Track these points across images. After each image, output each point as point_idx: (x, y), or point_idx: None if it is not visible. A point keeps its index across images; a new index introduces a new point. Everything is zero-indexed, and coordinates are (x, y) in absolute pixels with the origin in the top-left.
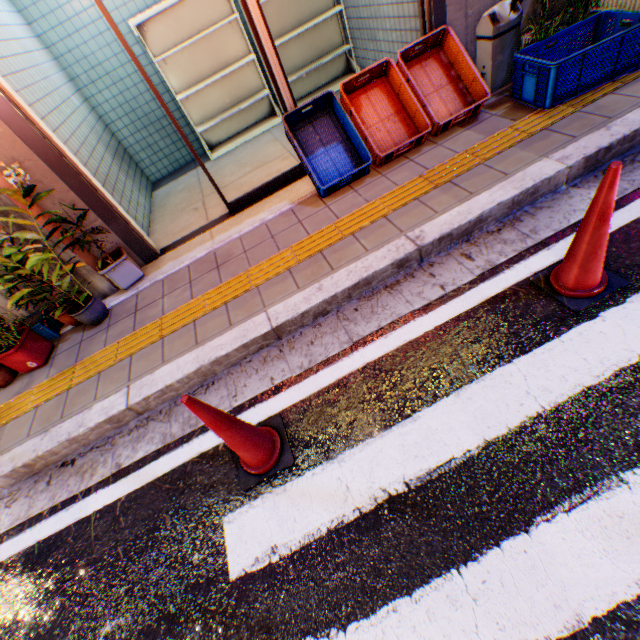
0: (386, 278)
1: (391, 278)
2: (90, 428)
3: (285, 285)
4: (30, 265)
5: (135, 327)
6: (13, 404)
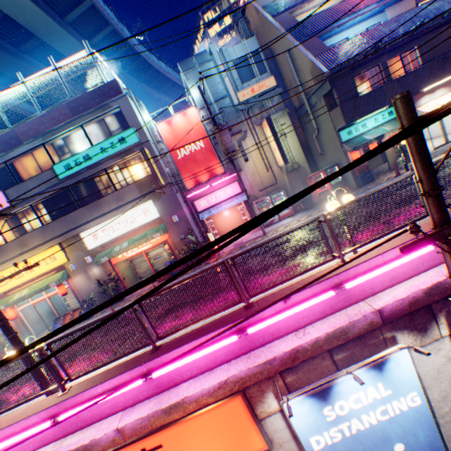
0: None
1: None
2: None
3: None
4: None
5: None
6: None
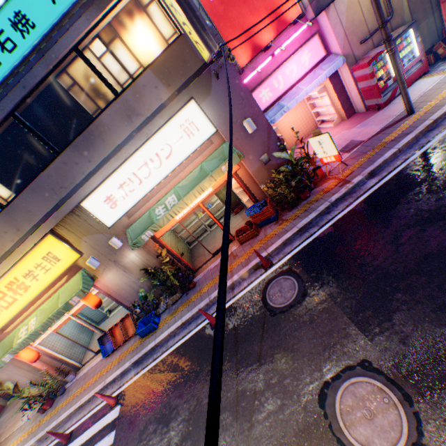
0: (101, 391)
1: (102, 391)
2: (50, 429)
3: (88, 390)
4: (47, 386)
5: (67, 397)
6: (43, 419)
